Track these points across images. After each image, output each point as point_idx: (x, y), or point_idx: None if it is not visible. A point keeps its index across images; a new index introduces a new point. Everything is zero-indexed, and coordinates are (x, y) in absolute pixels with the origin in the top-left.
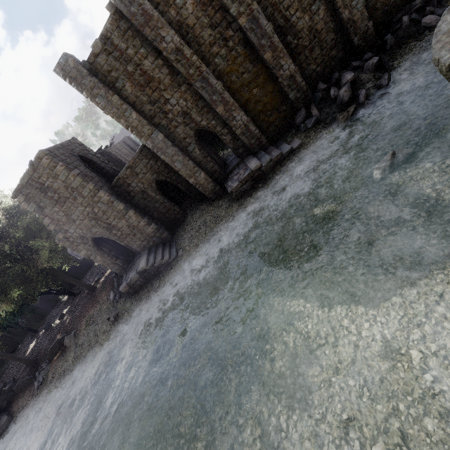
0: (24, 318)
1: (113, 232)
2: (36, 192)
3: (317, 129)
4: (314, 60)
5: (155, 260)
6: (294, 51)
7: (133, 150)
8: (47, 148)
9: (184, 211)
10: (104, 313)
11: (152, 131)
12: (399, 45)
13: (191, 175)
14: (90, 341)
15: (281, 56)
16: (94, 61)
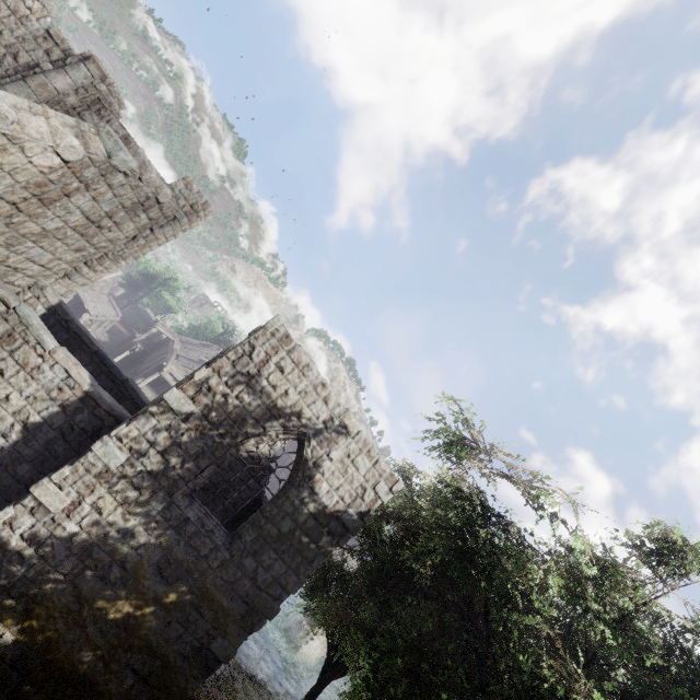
0: None
1: None
2: None
3: None
4: None
5: None
6: None
7: None
8: None
9: None
10: None
11: None
12: None
13: None
14: None
15: None
16: None
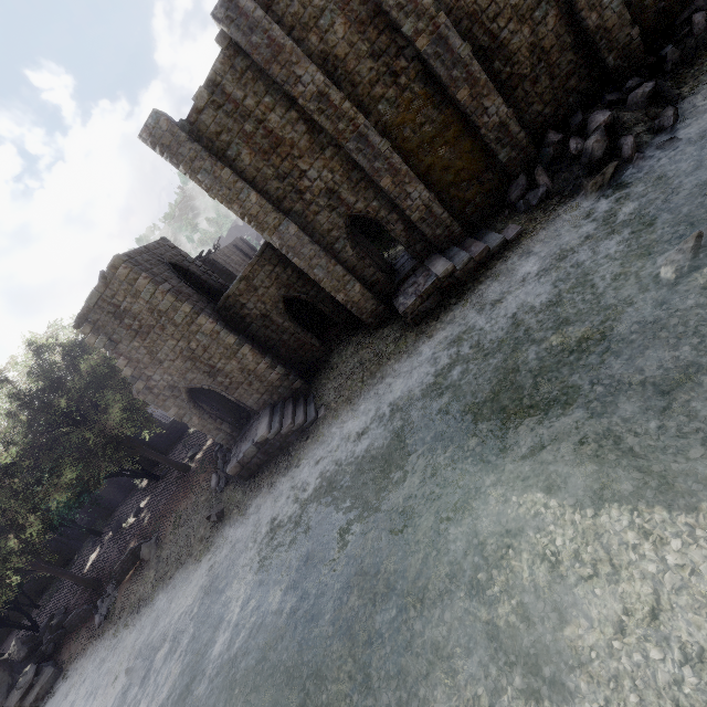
0: (84, 514)
1: (218, 379)
2: (107, 318)
3: (548, 206)
4: (539, 97)
5: (281, 424)
6: (505, 85)
7: (248, 256)
8: (125, 253)
9: (327, 347)
10: (202, 509)
11: (281, 221)
12: (689, 61)
13: (339, 288)
14: (179, 553)
15: (485, 94)
16: (197, 120)
